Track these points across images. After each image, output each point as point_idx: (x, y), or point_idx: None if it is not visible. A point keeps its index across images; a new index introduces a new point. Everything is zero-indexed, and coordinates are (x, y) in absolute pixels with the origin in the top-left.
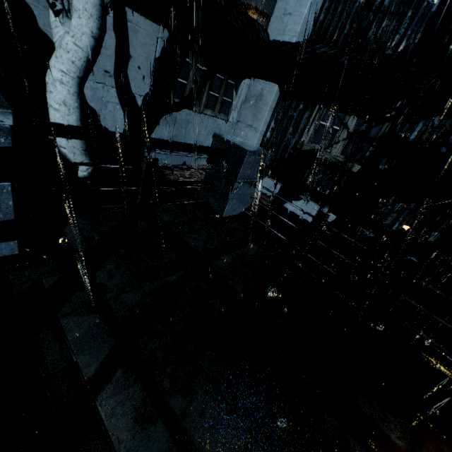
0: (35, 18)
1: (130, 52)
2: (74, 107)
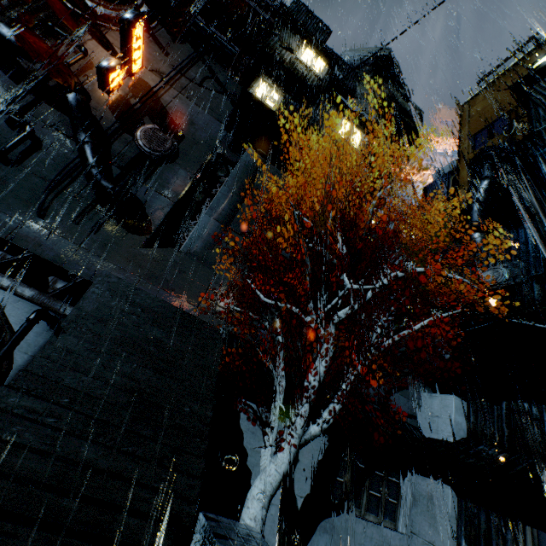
0: (243, 438)
1: (298, 456)
2: (260, 522)
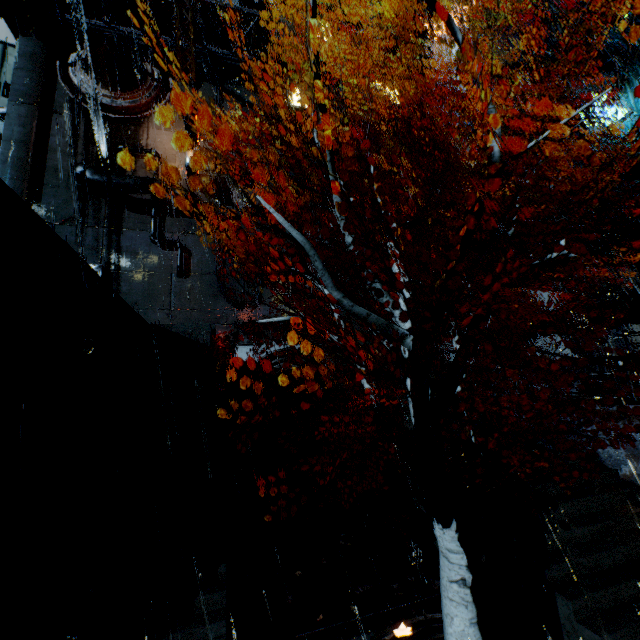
0: None
1: None
2: None
